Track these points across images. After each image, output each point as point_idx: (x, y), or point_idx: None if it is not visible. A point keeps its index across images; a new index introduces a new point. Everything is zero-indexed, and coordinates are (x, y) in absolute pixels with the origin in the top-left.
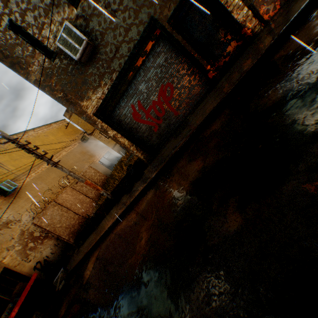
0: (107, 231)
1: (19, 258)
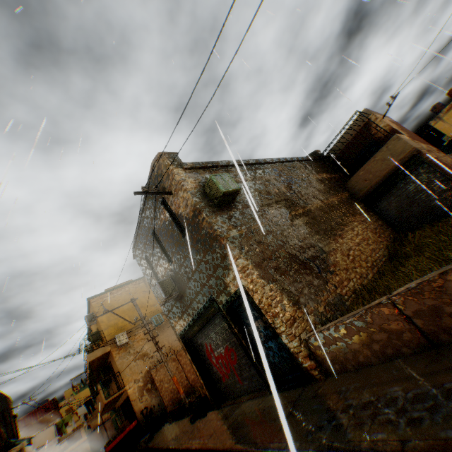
0: (160, 447)
1: (137, 393)
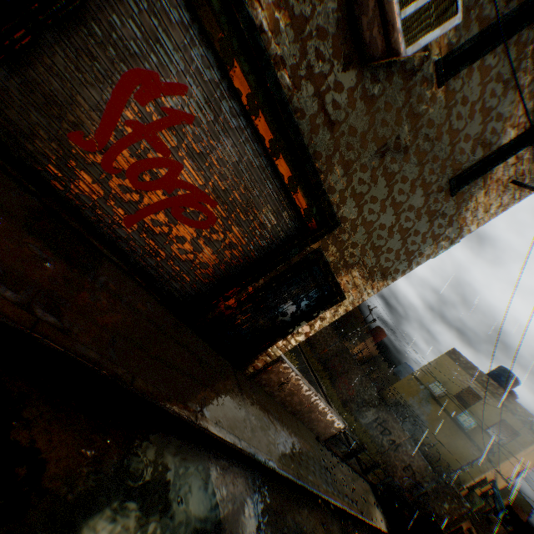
0: None
1: None
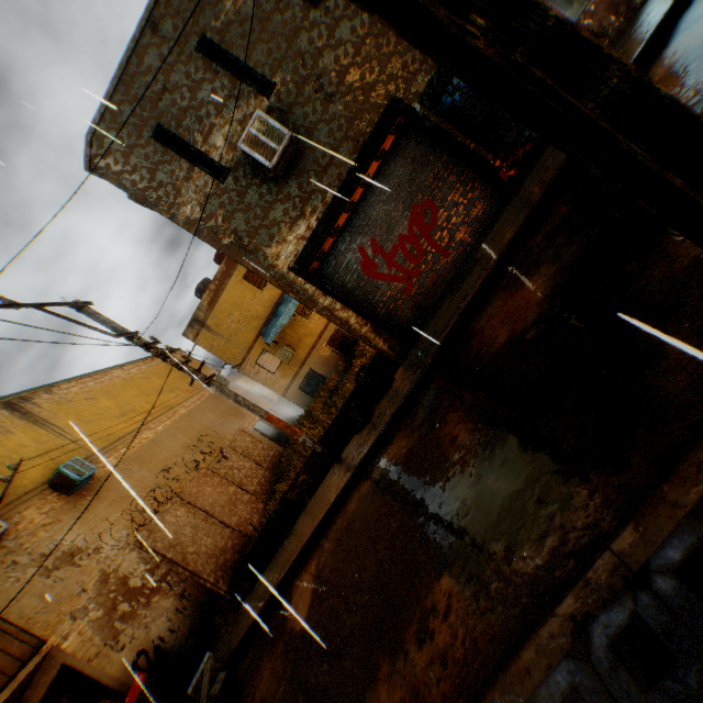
0: (330, 511)
1: (97, 638)
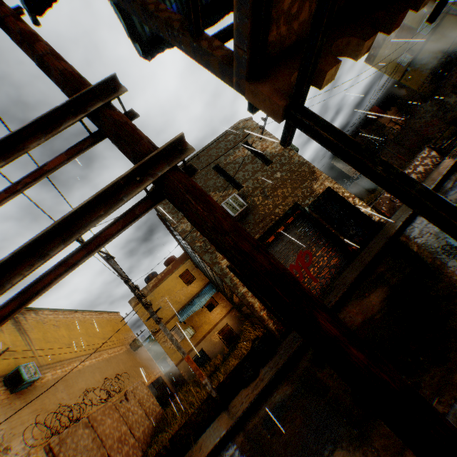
0: (219, 443)
1: None
